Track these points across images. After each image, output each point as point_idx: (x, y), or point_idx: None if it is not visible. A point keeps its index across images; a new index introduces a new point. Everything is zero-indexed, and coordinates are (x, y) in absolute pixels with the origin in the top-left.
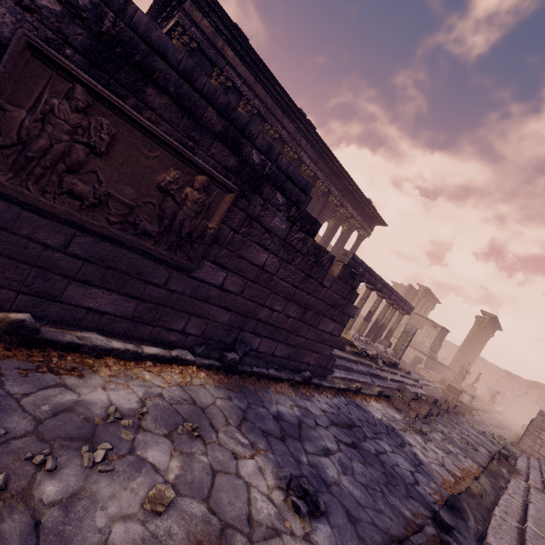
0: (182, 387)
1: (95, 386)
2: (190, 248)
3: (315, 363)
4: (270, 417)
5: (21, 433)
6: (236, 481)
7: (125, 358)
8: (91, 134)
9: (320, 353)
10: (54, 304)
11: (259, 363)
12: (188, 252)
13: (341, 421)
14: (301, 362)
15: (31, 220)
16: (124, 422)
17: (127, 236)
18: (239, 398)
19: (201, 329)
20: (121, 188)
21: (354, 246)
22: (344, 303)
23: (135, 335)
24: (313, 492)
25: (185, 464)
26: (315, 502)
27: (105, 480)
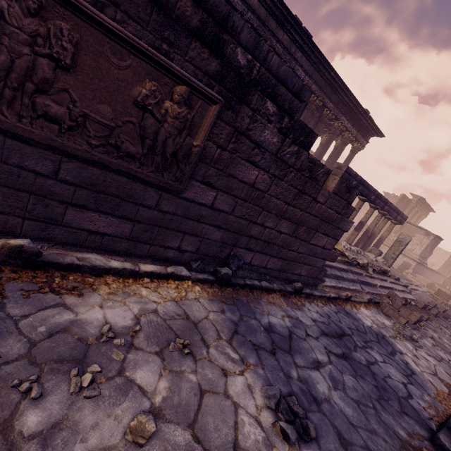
0: (177, 301)
1: (93, 304)
2: (176, 168)
3: (306, 274)
4: (261, 329)
5: (14, 357)
6: (223, 402)
7: (124, 276)
8: (52, 44)
9: (312, 265)
10: (57, 228)
11: (252, 275)
12: (175, 173)
13: (332, 331)
14: (293, 273)
15: (16, 148)
16: (116, 342)
17: (111, 159)
18: (232, 310)
19: (195, 246)
20: (96, 107)
21: (347, 159)
22: (338, 218)
23: (135, 252)
24: (303, 415)
25: (173, 384)
26: (305, 427)
27: (89, 407)
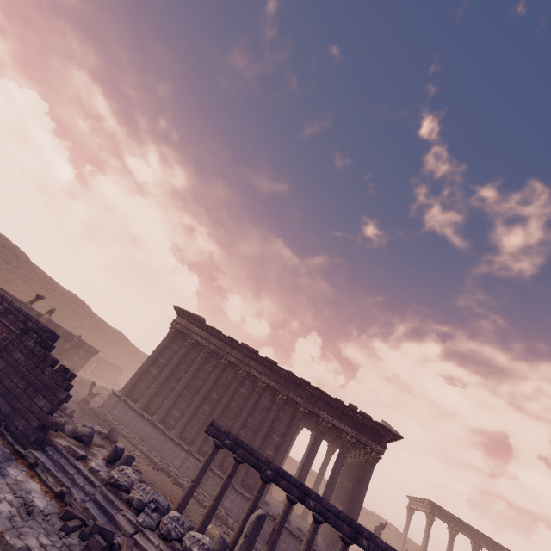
0: None
1: None
2: None
3: (23, 429)
4: None
5: None
6: None
7: None
8: None
9: (29, 422)
10: None
11: None
12: None
13: None
14: (14, 423)
15: None
16: None
17: None
18: None
19: None
20: None
21: (362, 472)
22: (56, 388)
23: None
24: None
25: None
26: None
27: None
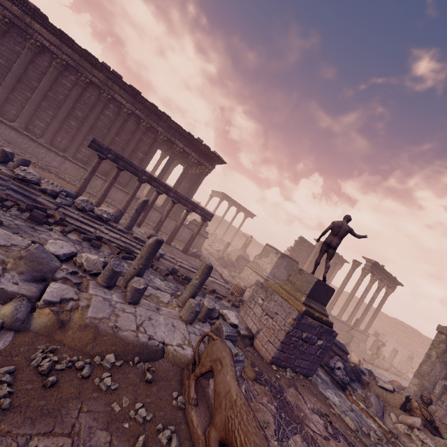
0: None
1: None
2: None
3: None
4: None
5: None
6: None
7: None
8: None
9: None
10: None
11: None
12: None
13: None
14: None
15: None
16: None
17: None
18: None
19: None
20: None
21: (198, 180)
22: None
23: None
24: None
25: None
26: None
27: None
